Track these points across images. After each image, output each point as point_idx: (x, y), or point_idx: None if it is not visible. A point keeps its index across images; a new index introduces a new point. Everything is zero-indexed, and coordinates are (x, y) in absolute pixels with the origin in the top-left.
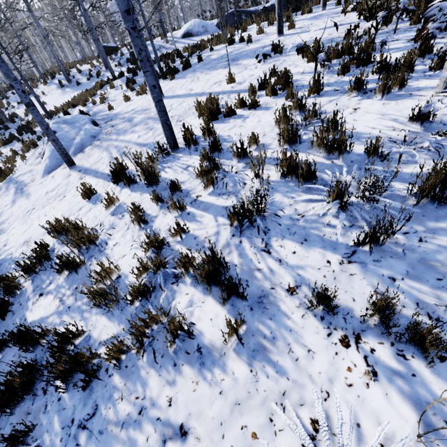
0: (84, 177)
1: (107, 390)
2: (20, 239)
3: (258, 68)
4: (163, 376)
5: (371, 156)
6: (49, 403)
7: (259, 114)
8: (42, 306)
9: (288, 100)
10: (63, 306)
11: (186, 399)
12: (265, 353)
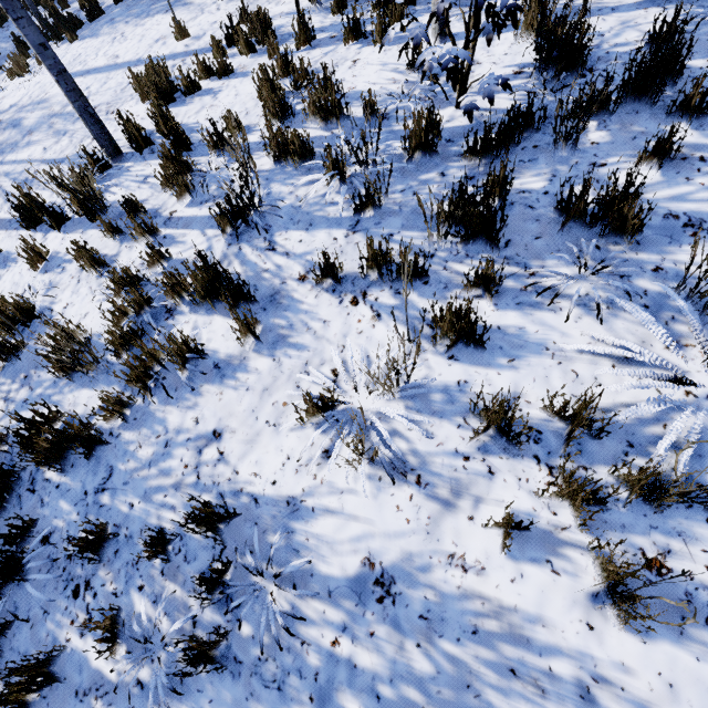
0: None
1: (119, 449)
2: None
3: (222, 10)
4: (183, 405)
5: (370, 118)
6: (46, 496)
7: (235, 84)
8: None
9: (272, 59)
10: (15, 403)
11: (213, 411)
12: (285, 341)
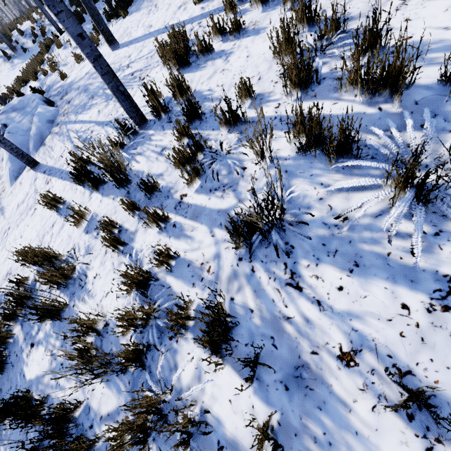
0: (49, 180)
1: None
2: (3, 270)
3: None
4: None
5: None
6: None
7: (246, 43)
8: (36, 361)
9: (286, 10)
10: (56, 362)
11: None
12: None
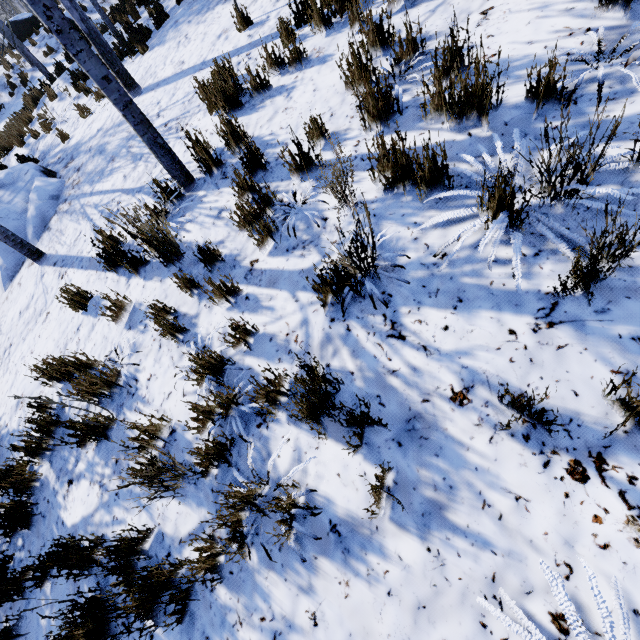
0: (64, 272)
1: (215, 612)
2: (10, 400)
3: None
4: (292, 581)
5: (541, 104)
6: None
7: (311, 75)
8: (79, 499)
9: (355, 33)
10: (108, 493)
11: (337, 613)
12: (444, 516)
